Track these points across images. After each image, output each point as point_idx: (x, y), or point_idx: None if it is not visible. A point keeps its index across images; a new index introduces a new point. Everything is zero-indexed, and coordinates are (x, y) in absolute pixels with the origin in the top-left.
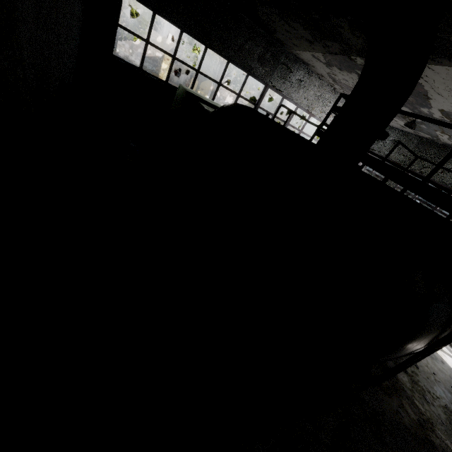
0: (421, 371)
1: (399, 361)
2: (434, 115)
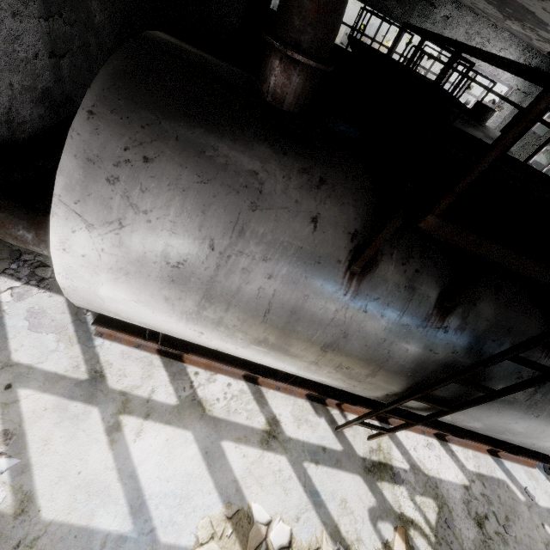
0: None
1: None
2: None
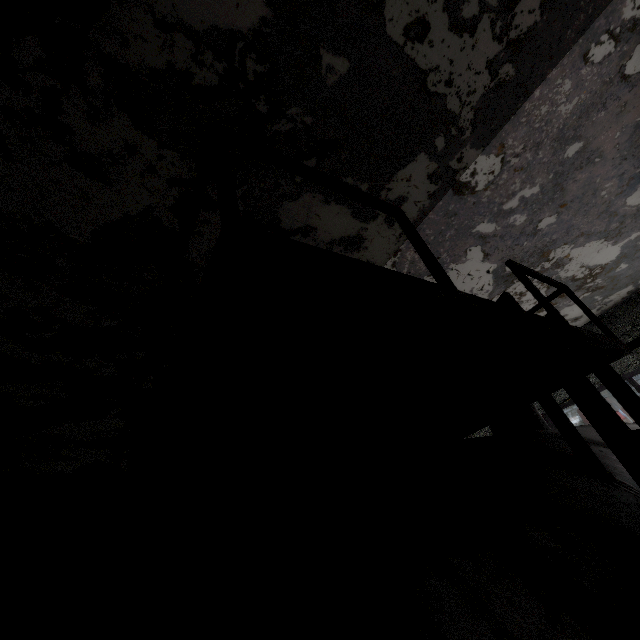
0: None
1: None
2: None
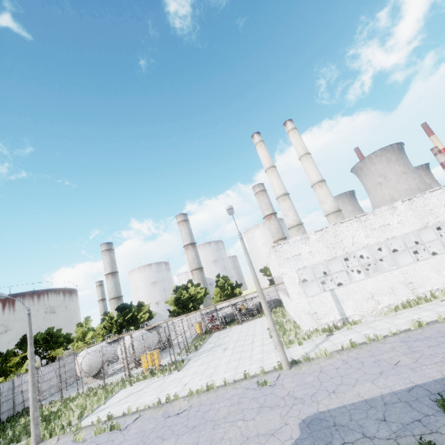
0: None
1: None
2: None
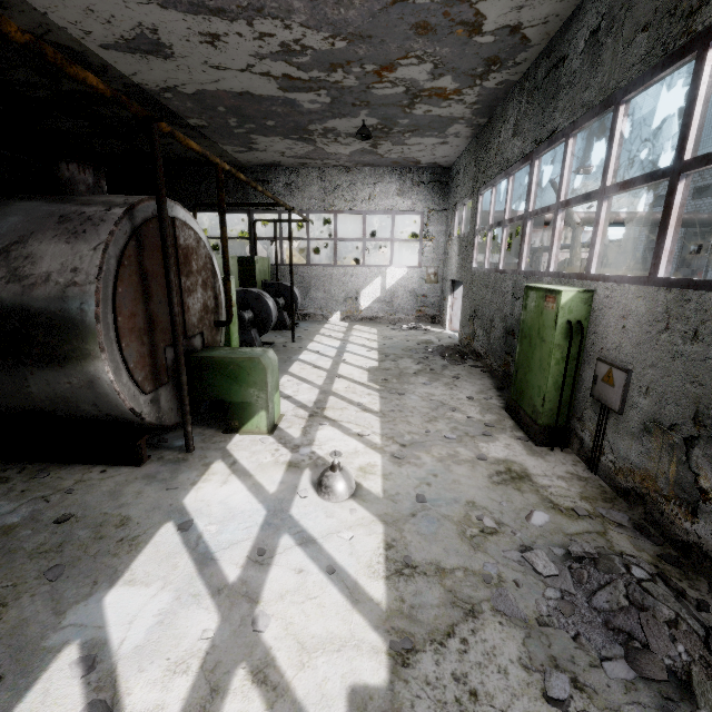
0: (38, 482)
1: (7, 464)
2: (321, 100)
